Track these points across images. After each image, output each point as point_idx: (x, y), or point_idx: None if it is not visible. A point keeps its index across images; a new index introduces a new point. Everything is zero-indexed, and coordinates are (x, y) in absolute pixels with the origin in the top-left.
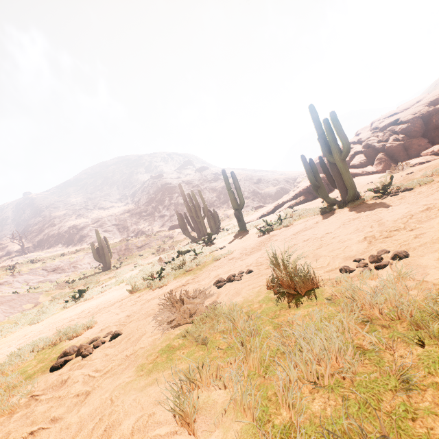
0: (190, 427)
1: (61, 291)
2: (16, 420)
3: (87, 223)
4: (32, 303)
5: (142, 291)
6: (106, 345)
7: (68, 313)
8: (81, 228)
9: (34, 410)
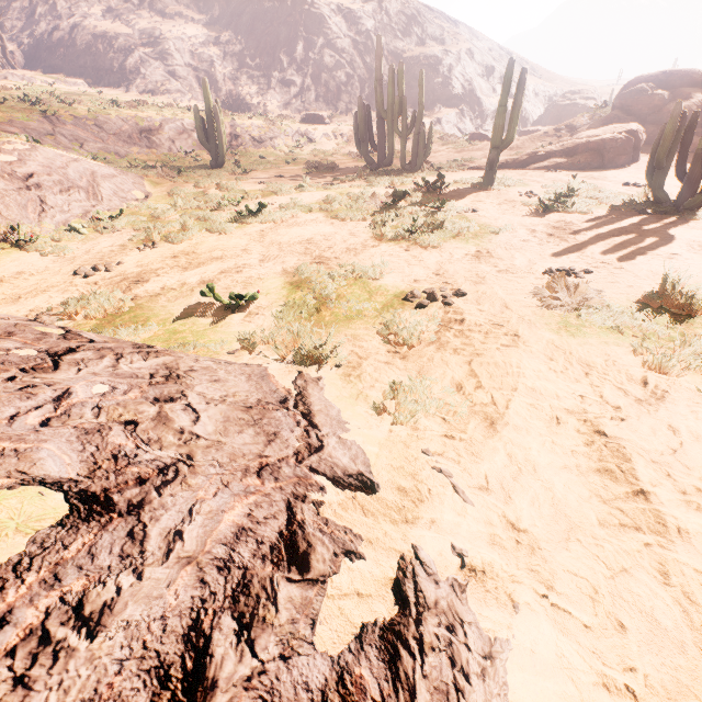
0: (659, 372)
1: (174, 184)
2: (451, 337)
3: (132, 41)
4: (141, 191)
5: (398, 242)
6: (459, 300)
7: (280, 237)
8: (122, 47)
9: (469, 335)
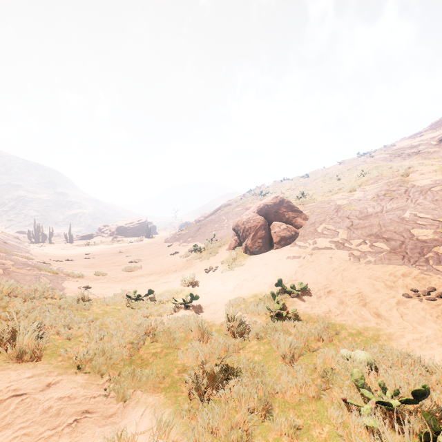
0: None
1: None
2: None
3: None
4: None
5: None
6: None
7: None
8: None
9: None
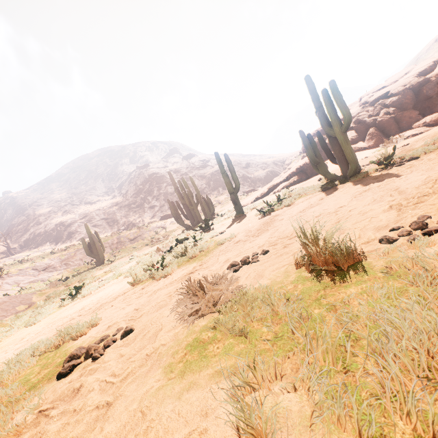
0: None
1: (55, 289)
2: None
3: (74, 219)
4: (25, 304)
5: (145, 282)
6: (118, 344)
7: (67, 312)
8: (69, 224)
9: (45, 430)
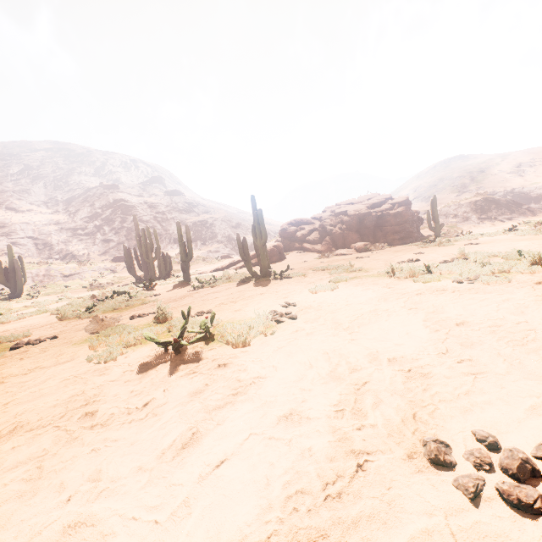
0: (94, 349)
1: None
2: (3, 360)
3: None
4: None
5: (71, 319)
6: (48, 341)
7: None
8: None
9: (15, 356)
